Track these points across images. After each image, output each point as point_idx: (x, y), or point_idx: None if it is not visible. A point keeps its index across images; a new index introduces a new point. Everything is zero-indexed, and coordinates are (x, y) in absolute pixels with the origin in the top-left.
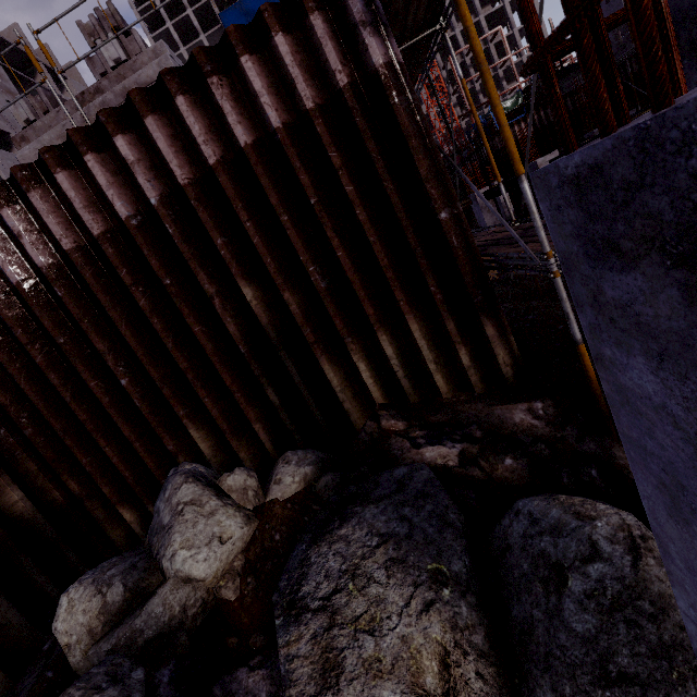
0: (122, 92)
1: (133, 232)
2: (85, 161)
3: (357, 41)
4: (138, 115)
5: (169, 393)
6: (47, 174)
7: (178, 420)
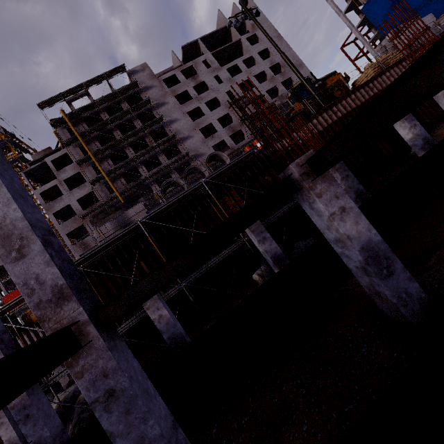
0: None
1: None
2: None
3: None
4: None
5: None
6: None
7: None
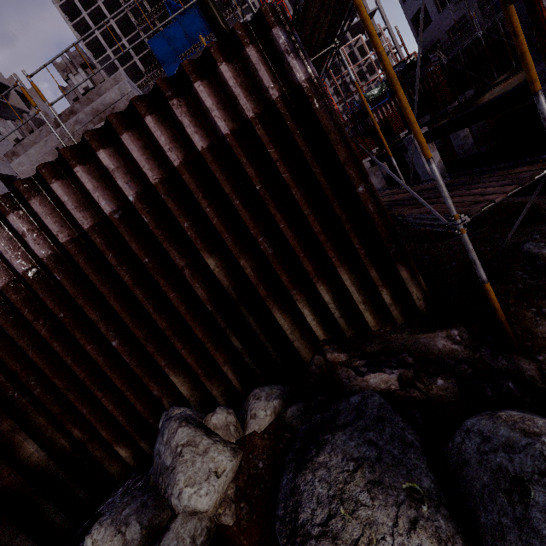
0: (91, 111)
1: (116, 224)
2: (74, 172)
3: (283, 64)
4: (115, 133)
5: (152, 349)
6: (43, 184)
7: (159, 370)
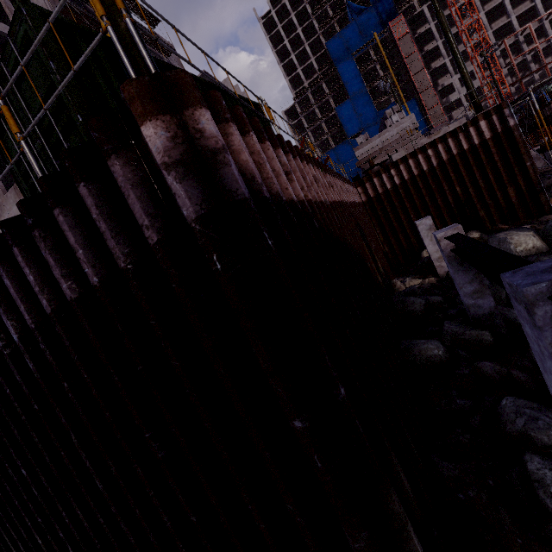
0: (396, 131)
1: (426, 174)
2: (418, 156)
3: (505, 120)
4: (436, 144)
5: None
6: (404, 160)
7: None
